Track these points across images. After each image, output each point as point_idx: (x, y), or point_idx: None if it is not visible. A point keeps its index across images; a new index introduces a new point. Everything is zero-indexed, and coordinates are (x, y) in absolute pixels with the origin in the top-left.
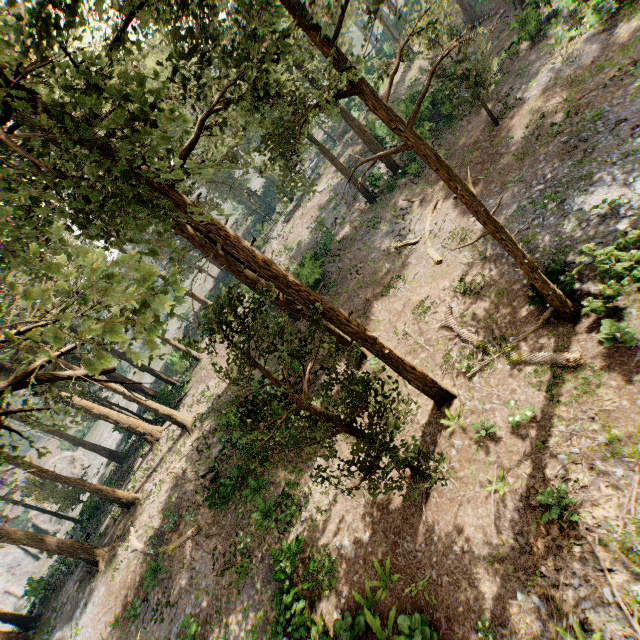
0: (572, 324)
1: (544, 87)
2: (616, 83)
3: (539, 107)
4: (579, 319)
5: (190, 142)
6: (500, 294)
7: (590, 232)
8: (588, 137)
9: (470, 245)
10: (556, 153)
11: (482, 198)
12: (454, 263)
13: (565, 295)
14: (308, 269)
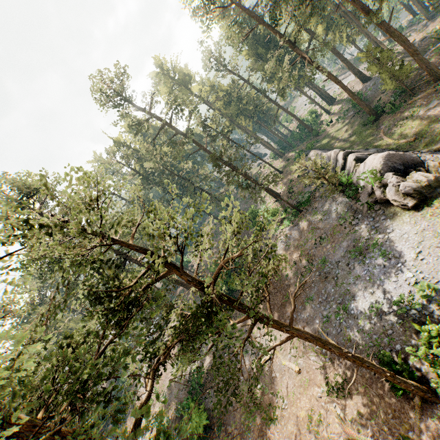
0: (438, 404)
1: (284, 249)
2: (319, 245)
3: (290, 259)
4: (438, 397)
5: (147, 397)
6: (365, 389)
7: (380, 326)
8: (329, 271)
9: (312, 350)
10: (319, 281)
11: (295, 314)
12: (310, 369)
13: (412, 380)
14: (196, 418)
